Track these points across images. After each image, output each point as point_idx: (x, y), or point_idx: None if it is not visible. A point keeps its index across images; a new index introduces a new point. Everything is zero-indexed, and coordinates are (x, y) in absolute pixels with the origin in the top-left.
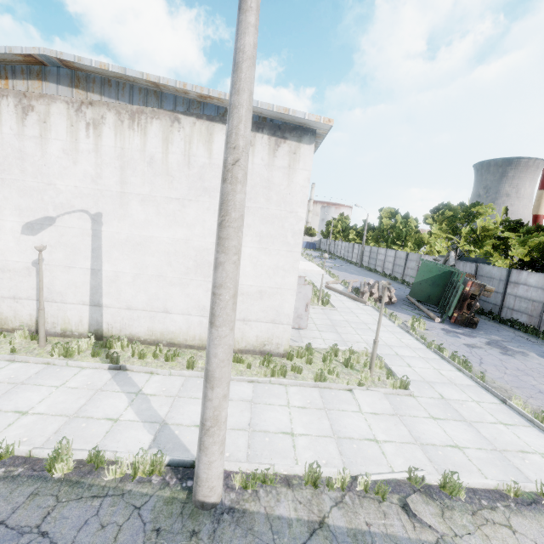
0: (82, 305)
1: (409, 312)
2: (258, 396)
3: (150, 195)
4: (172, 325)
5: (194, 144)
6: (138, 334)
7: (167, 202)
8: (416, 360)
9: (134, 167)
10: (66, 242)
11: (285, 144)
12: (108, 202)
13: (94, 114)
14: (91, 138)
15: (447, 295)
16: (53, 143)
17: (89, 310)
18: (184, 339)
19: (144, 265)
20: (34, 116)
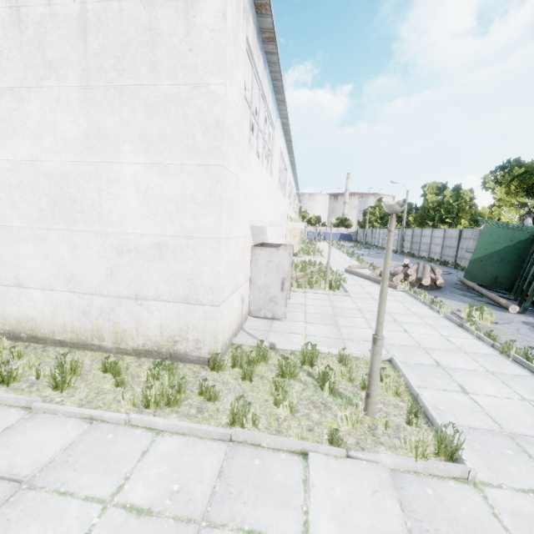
0: None
1: (464, 299)
2: (64, 462)
3: None
4: (30, 308)
5: None
6: None
7: None
8: (480, 379)
9: None
10: None
11: None
12: None
13: None
14: None
15: (527, 273)
16: None
17: None
18: (49, 330)
19: None
20: None
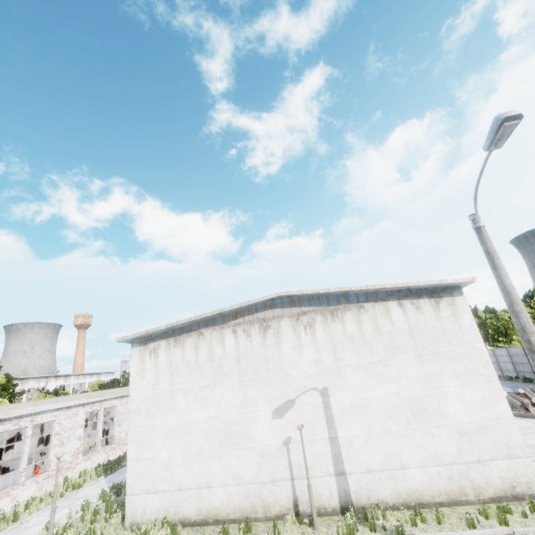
0: (328, 476)
1: None
2: None
3: (359, 363)
4: (413, 482)
5: (378, 319)
6: (385, 499)
7: (372, 366)
8: None
9: (342, 346)
10: (305, 418)
11: (442, 301)
12: (329, 377)
13: (308, 319)
14: (308, 335)
15: None
16: (285, 344)
17: (336, 481)
18: (430, 496)
19: (371, 424)
20: (271, 331)
